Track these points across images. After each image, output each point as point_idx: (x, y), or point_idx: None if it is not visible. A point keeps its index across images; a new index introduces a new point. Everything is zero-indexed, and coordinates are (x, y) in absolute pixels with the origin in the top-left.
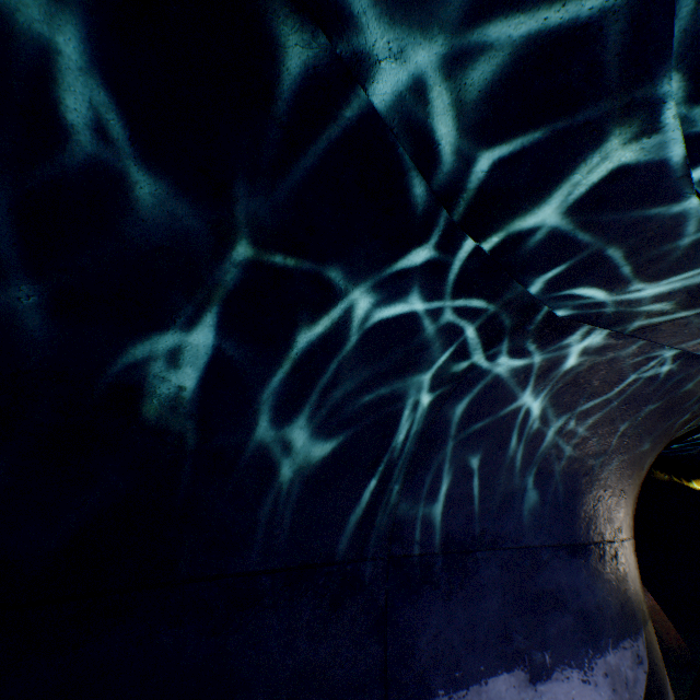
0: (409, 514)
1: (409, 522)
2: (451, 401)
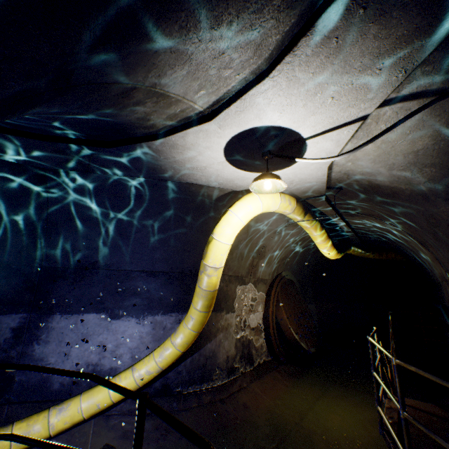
0: (51, 251)
1: (52, 254)
2: (51, 206)
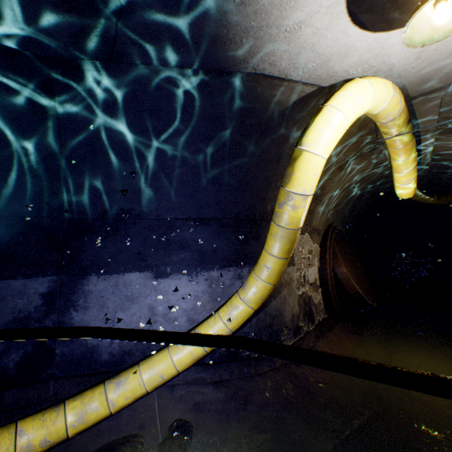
0: (73, 199)
1: (74, 202)
2: (64, 132)
